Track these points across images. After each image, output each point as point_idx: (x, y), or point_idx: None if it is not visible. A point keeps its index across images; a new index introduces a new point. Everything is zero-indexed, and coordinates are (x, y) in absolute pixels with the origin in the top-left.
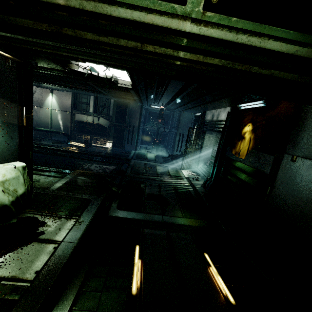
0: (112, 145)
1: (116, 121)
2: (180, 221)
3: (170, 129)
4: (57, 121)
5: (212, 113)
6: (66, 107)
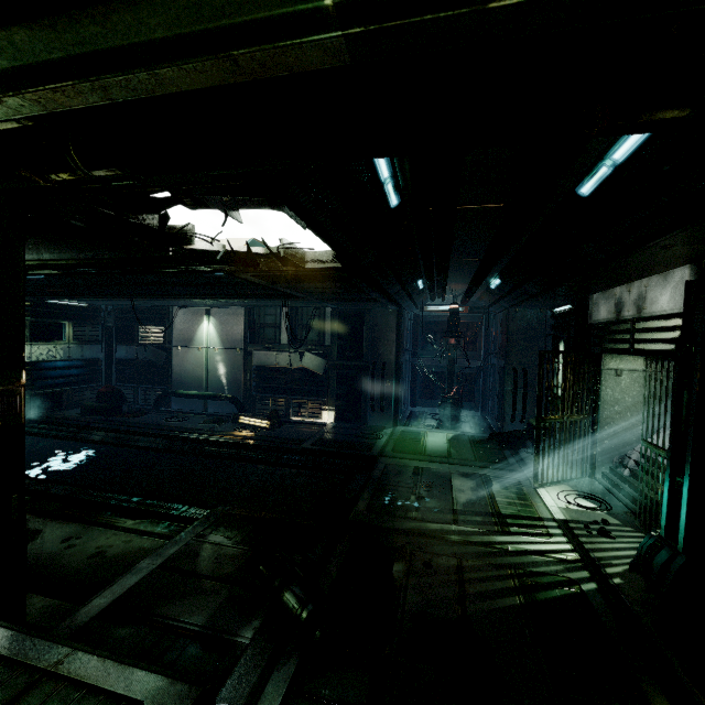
0: (336, 417)
1: (340, 357)
2: None
3: (486, 359)
4: (218, 372)
5: (612, 298)
6: (234, 339)
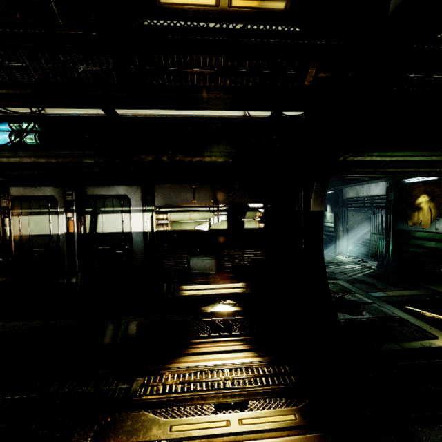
0: None
1: None
2: (402, 293)
3: None
4: None
5: (355, 189)
6: None
